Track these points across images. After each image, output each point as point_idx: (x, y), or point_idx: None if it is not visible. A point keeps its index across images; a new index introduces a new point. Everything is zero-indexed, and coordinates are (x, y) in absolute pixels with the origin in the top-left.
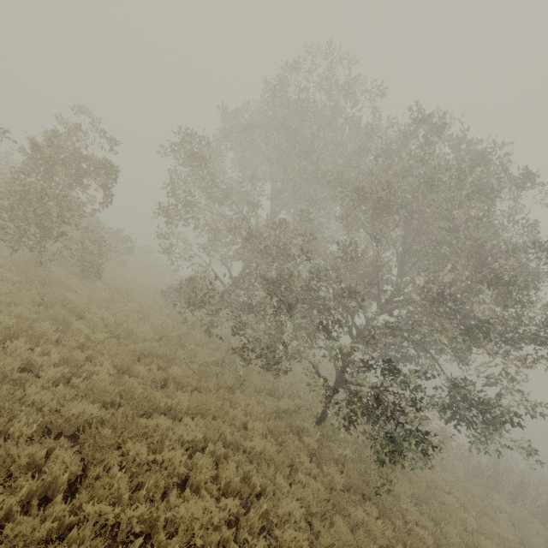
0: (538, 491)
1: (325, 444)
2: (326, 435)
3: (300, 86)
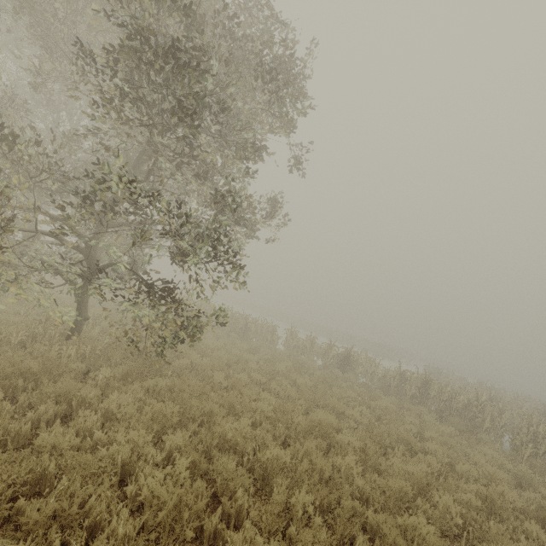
0: (440, 385)
1: (27, 346)
2: (37, 335)
3: None
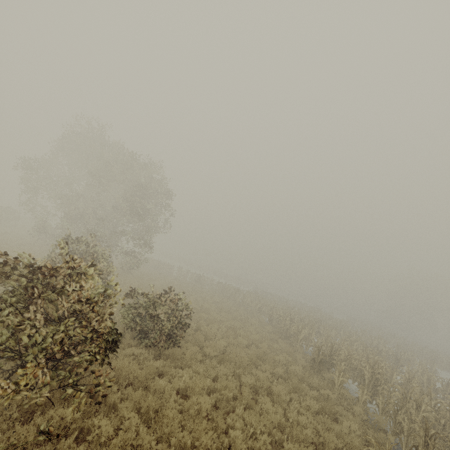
0: (228, 286)
1: None
2: None
3: (77, 133)
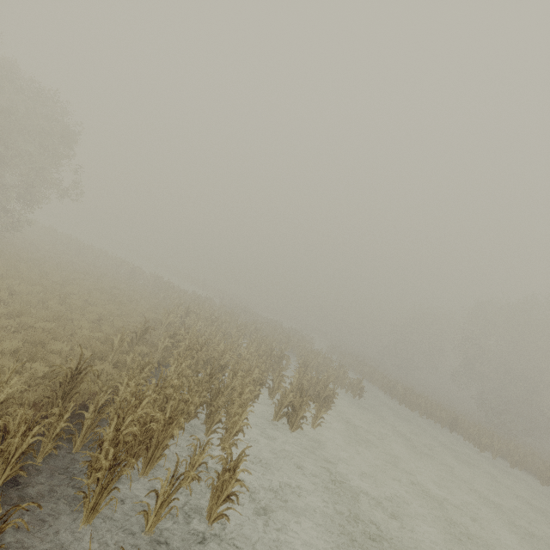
0: (164, 282)
1: None
2: None
3: None
